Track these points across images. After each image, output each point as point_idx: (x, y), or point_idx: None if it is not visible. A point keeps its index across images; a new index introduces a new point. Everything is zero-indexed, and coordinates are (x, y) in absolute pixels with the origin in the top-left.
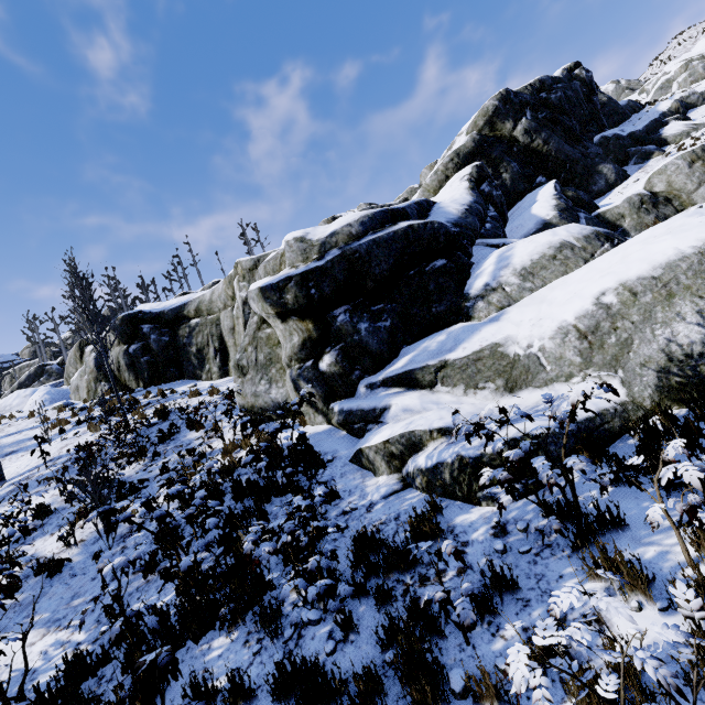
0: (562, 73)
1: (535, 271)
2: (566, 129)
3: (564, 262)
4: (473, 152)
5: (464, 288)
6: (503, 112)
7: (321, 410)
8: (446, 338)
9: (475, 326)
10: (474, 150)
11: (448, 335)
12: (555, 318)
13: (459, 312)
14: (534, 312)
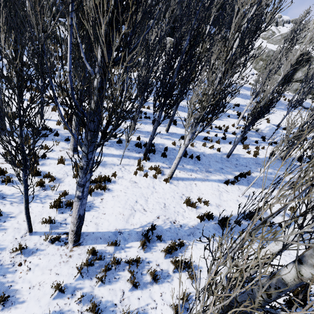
0: None
1: None
2: None
3: None
4: None
5: None
6: None
7: (49, 17)
8: None
9: None
10: None
11: None
12: None
13: None
14: None
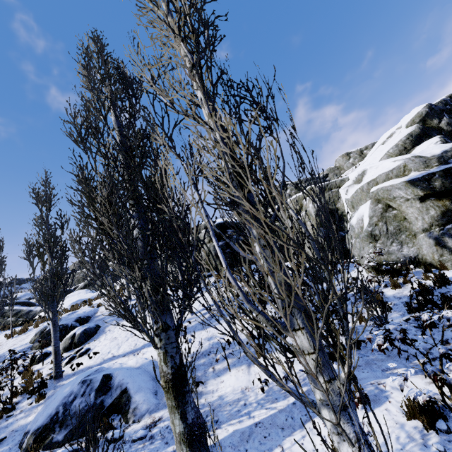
0: (446, 98)
1: None
2: None
3: None
4: (420, 134)
5: None
6: (431, 115)
7: None
8: None
9: None
10: (420, 133)
11: None
12: None
13: None
14: None
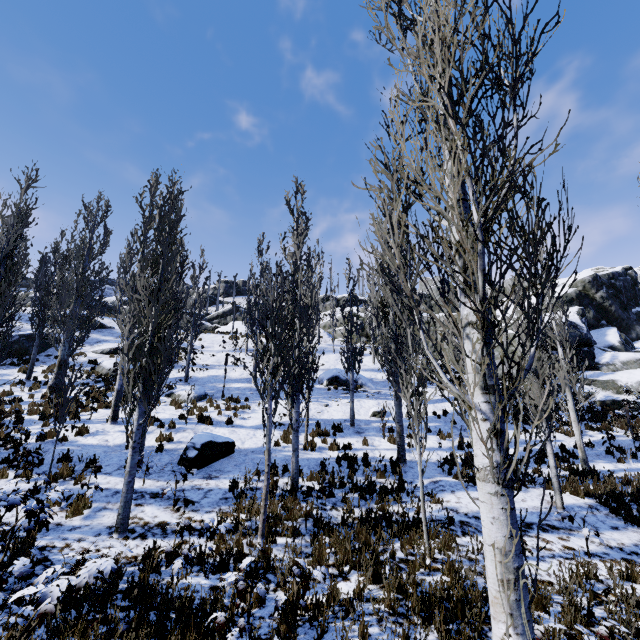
0: (622, 270)
1: (628, 364)
2: (621, 302)
3: (638, 364)
4: (573, 298)
5: (594, 360)
6: (592, 284)
7: None
8: (593, 373)
9: (604, 373)
10: (574, 297)
11: (594, 373)
12: (636, 379)
13: (592, 367)
14: (628, 375)
